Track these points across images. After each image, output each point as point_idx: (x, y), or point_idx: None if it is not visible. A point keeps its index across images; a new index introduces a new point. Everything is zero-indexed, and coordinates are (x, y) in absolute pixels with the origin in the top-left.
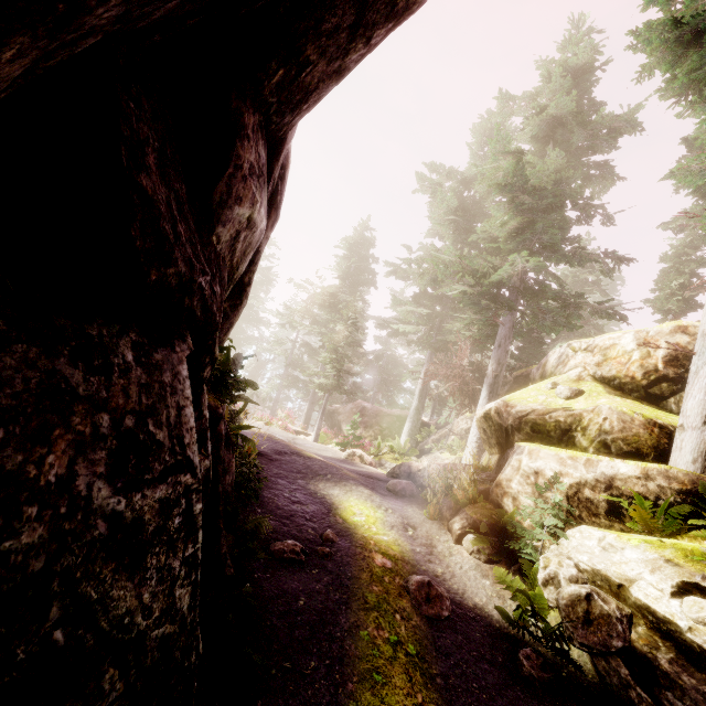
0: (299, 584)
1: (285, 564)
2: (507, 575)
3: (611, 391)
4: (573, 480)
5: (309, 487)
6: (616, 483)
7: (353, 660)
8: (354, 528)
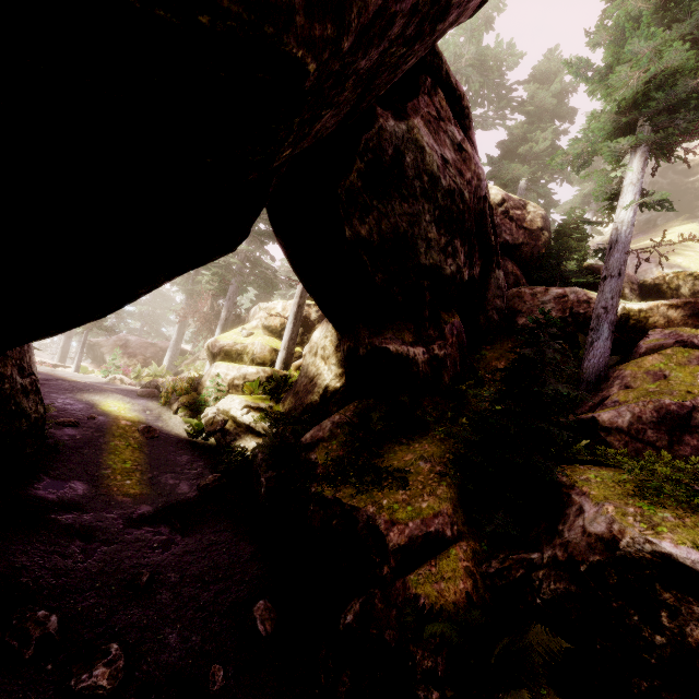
0: (76, 432)
1: (66, 427)
2: (190, 418)
3: (267, 333)
4: (231, 377)
5: (76, 397)
6: (247, 376)
7: (107, 449)
8: (110, 413)
